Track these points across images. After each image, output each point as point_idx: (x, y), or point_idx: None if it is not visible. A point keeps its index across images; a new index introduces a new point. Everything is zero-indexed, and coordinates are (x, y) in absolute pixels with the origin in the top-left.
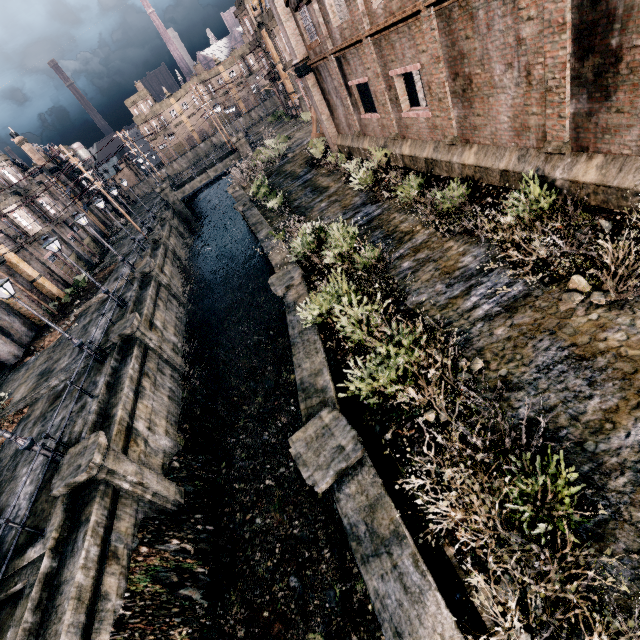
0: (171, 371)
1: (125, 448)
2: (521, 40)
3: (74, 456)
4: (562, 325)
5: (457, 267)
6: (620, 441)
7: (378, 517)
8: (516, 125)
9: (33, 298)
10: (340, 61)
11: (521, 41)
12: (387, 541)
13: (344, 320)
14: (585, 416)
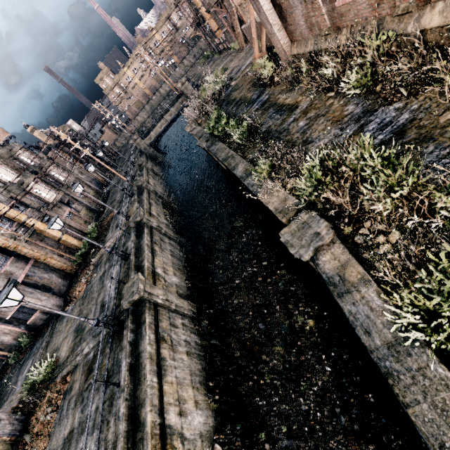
0: (181, 319)
1: None
2: None
3: None
4: None
5: None
6: None
7: None
8: None
9: (61, 254)
10: None
11: None
12: None
13: None
14: None
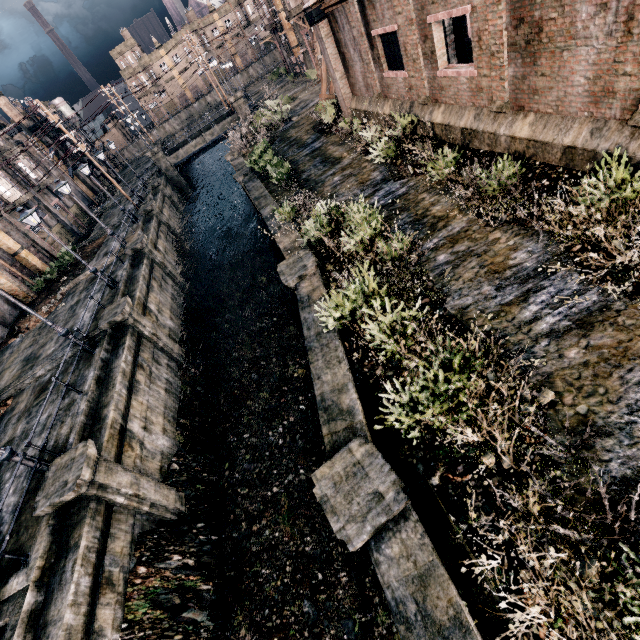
0: (167, 360)
1: (118, 454)
2: None
3: (60, 469)
4: None
5: (508, 265)
6: None
7: (432, 595)
8: (596, 89)
9: (15, 273)
10: (363, 4)
11: None
12: (446, 631)
13: (374, 327)
14: None
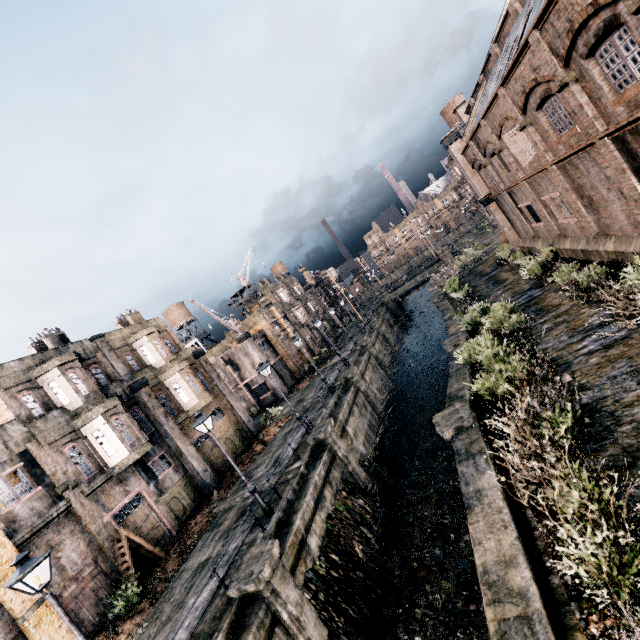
0: (371, 410)
1: (341, 437)
2: (608, 177)
3: (318, 427)
4: (639, 353)
5: (582, 324)
6: (639, 410)
7: (473, 446)
8: (631, 222)
9: (297, 360)
10: (510, 194)
11: (608, 177)
12: (474, 454)
13: (482, 357)
14: (624, 400)
